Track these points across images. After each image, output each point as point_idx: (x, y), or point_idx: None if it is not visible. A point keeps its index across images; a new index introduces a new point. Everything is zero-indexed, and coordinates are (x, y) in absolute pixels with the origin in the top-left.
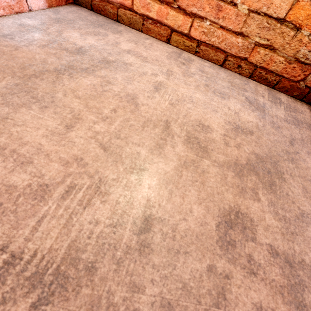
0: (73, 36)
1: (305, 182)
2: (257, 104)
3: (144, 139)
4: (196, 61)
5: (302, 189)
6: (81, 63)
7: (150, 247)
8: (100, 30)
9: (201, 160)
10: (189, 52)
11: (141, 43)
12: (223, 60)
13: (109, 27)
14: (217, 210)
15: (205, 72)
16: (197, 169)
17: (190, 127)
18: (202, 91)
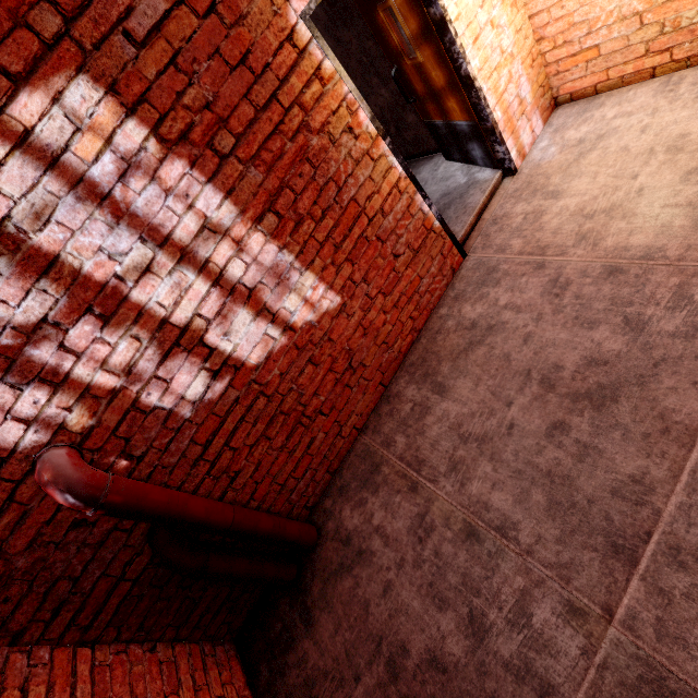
0: (571, 135)
1: None
2: None
3: (635, 164)
4: (689, 77)
5: None
6: (585, 148)
7: (643, 195)
8: (586, 115)
9: (676, 156)
10: (680, 71)
11: (624, 101)
12: None
13: (592, 107)
14: (682, 172)
15: None
16: (672, 162)
17: (670, 142)
18: (688, 107)
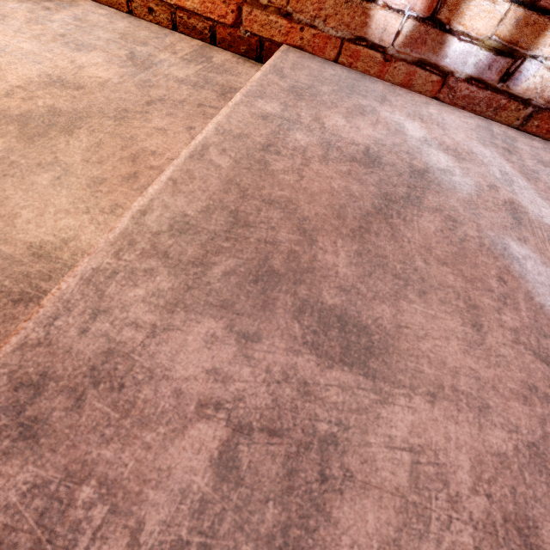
0: None
1: (110, 139)
2: (145, 61)
3: None
4: (81, 7)
5: (94, 144)
6: None
7: None
8: None
9: None
10: None
11: None
12: (128, 2)
13: None
14: None
15: (84, 20)
16: None
17: None
18: (42, 40)
